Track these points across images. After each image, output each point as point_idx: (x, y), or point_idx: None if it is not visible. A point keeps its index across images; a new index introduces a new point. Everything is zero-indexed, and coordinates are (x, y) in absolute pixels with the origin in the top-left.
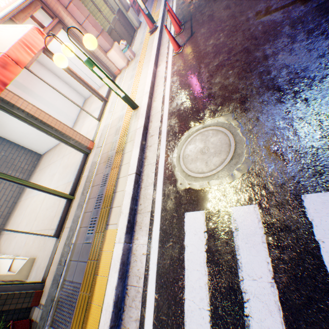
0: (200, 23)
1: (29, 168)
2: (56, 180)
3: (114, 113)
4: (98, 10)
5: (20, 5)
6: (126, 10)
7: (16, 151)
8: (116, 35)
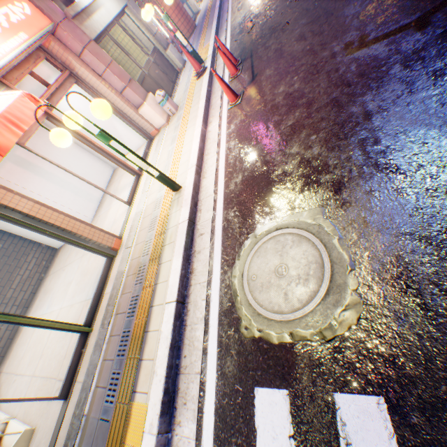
0: (264, 62)
1: (39, 270)
2: (72, 293)
3: (150, 194)
4: (125, 52)
5: (10, 62)
6: (164, 47)
7: (21, 248)
8: (152, 82)
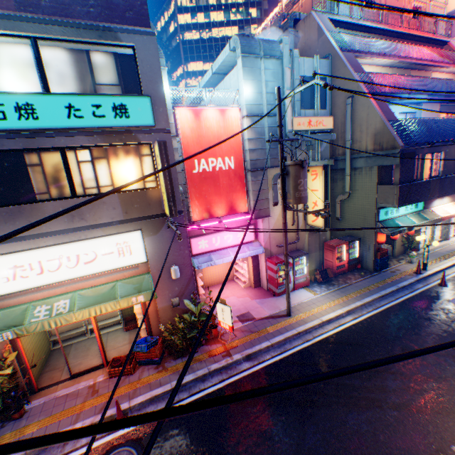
0: None
1: None
2: None
3: None
4: None
5: None
6: None
7: None
8: None
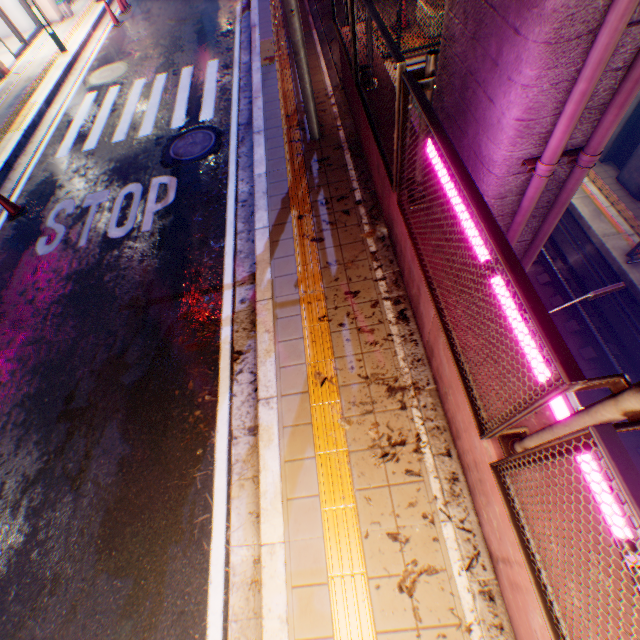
0: (142, 13)
1: None
2: None
3: (40, 55)
4: None
5: None
6: None
7: None
8: None
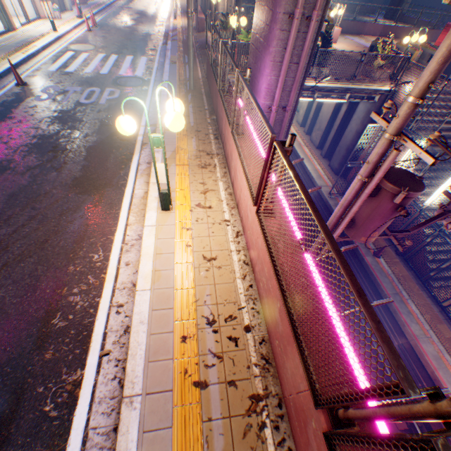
0: (105, 30)
1: None
2: None
3: (38, 29)
4: None
5: None
6: None
7: None
8: (53, 0)
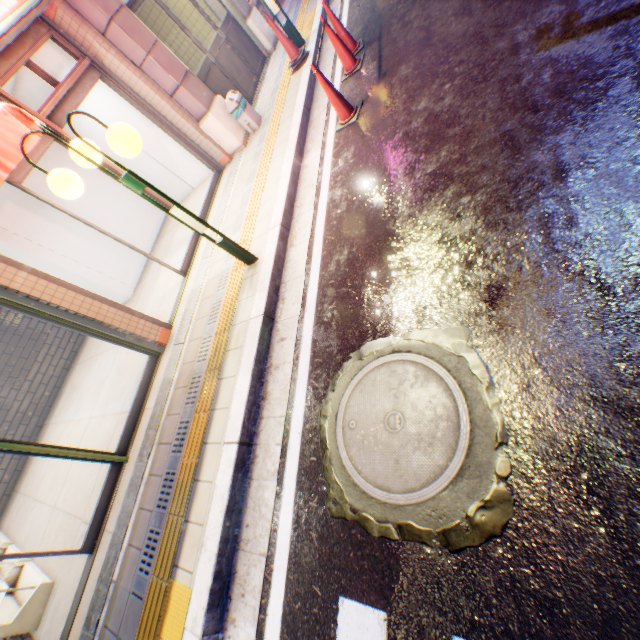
0: (399, 50)
1: (64, 356)
2: (105, 397)
3: (213, 262)
4: (178, 25)
5: None
6: (243, 15)
7: (38, 324)
8: (222, 76)
